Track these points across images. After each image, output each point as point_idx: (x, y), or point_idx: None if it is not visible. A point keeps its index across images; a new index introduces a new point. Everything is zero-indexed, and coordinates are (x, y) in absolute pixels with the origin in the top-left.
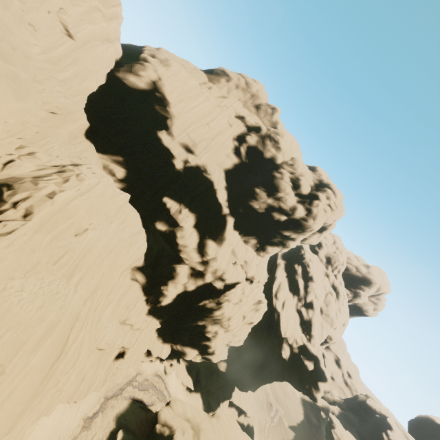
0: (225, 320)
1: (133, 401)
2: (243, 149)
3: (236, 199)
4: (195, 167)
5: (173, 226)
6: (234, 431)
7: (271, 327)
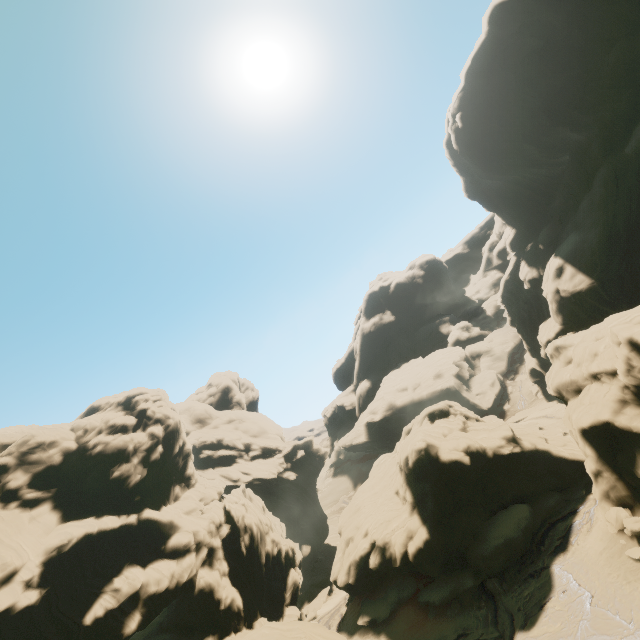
0: (261, 526)
1: (339, 632)
2: (31, 493)
3: (119, 504)
4: (44, 567)
5: (137, 602)
6: (347, 511)
7: (268, 490)
